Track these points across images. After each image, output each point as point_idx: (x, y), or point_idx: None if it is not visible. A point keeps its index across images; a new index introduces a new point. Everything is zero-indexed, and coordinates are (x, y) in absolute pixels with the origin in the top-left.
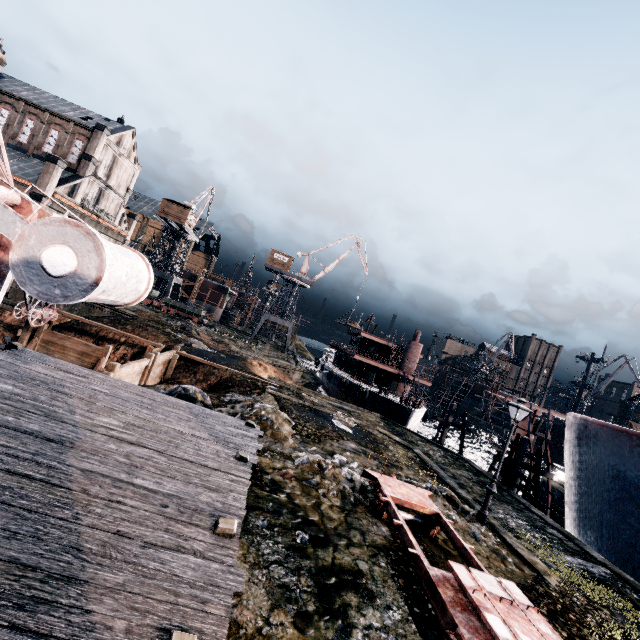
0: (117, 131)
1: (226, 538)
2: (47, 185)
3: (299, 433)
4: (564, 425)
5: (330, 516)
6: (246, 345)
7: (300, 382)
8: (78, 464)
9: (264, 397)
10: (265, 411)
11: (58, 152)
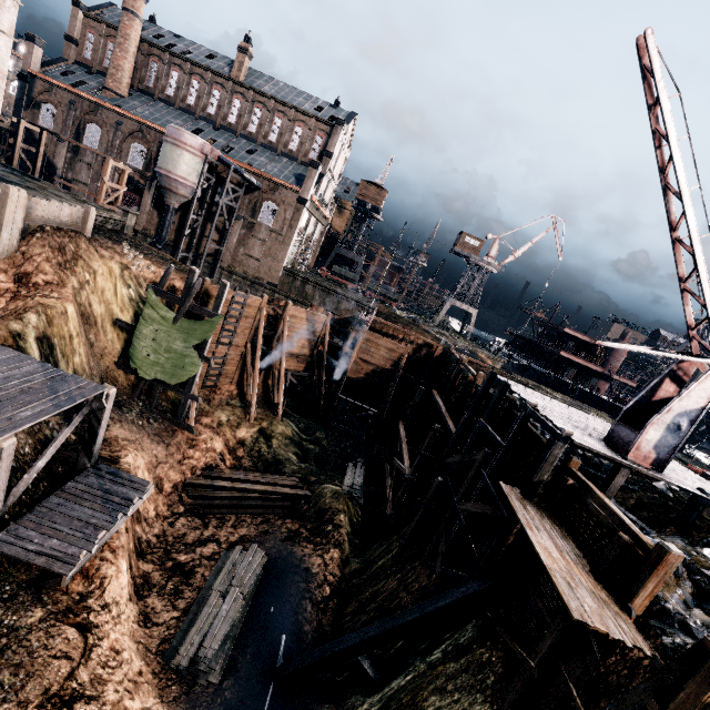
0: (348, 122)
1: None
2: (310, 190)
3: None
4: None
5: None
6: None
7: None
8: None
9: None
10: None
11: (302, 150)
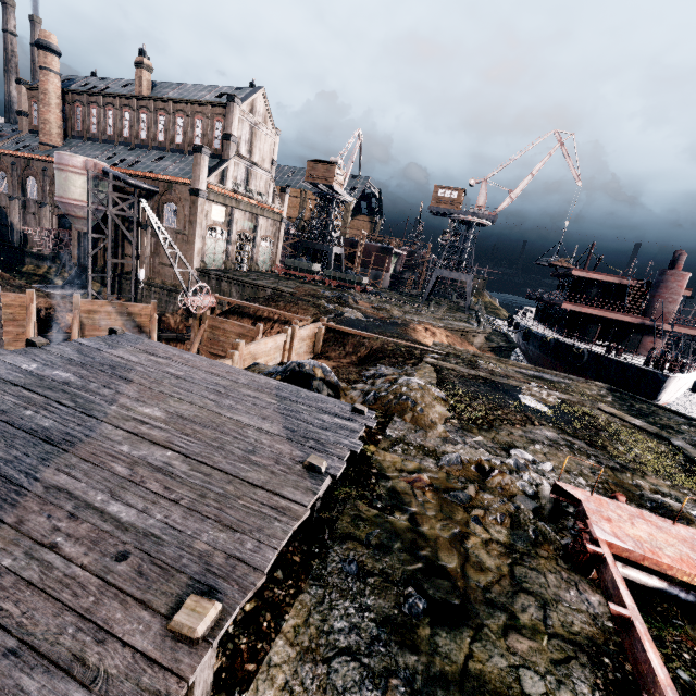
0: (247, 97)
1: (184, 643)
2: (199, 178)
3: (457, 416)
4: None
5: (480, 561)
6: (414, 309)
7: (485, 347)
8: (52, 477)
9: (418, 368)
10: (407, 388)
11: (205, 142)
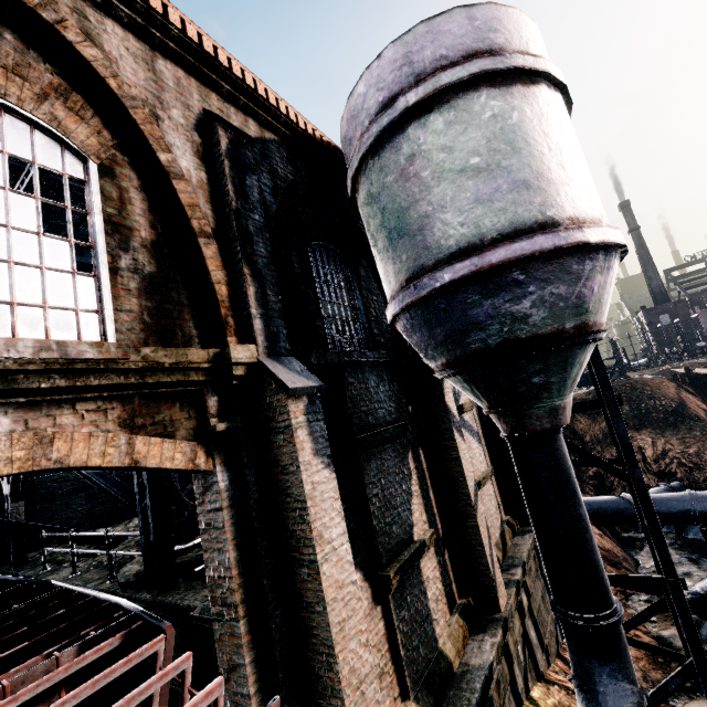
0: None
1: None
2: None
3: None
4: (694, 319)
5: None
6: None
7: None
8: None
9: None
10: None
11: None
